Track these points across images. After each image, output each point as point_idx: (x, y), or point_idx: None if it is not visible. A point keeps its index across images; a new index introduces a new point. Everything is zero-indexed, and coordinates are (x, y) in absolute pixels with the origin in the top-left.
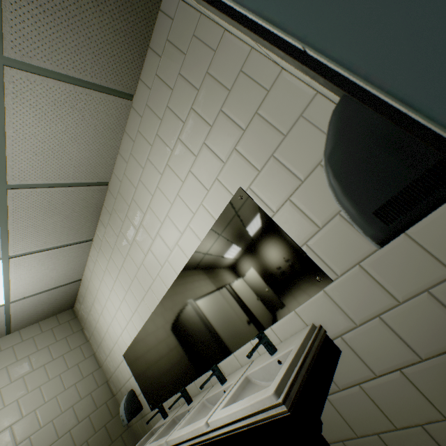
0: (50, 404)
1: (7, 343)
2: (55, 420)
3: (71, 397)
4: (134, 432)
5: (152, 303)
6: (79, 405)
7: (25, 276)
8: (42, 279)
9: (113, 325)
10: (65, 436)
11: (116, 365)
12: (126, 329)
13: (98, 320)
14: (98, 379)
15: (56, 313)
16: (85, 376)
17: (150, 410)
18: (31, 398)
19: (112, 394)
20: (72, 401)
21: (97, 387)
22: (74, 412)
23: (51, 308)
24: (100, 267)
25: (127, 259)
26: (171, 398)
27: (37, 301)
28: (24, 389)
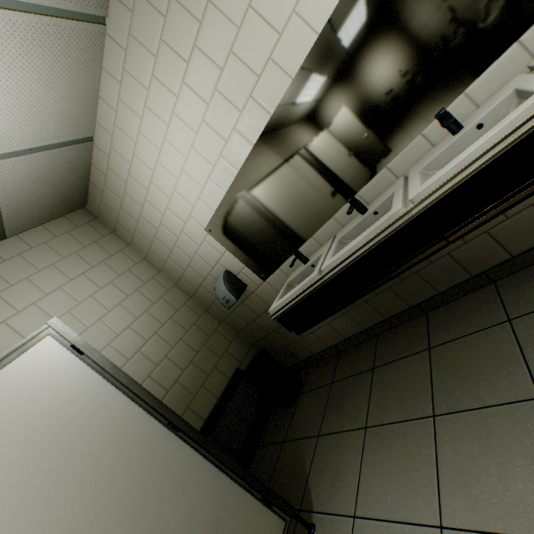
0: (117, 312)
1: (8, 252)
2: (132, 326)
3: (140, 303)
4: (229, 325)
5: (272, 93)
6: (154, 310)
7: (2, 86)
8: (34, 110)
9: (179, 191)
10: (154, 339)
11: (190, 254)
12: (209, 182)
13: (145, 200)
14: (164, 283)
15: (64, 211)
16: (146, 282)
17: (260, 284)
18: (87, 309)
19: (188, 296)
20: (142, 306)
21: (167, 291)
22: (151, 316)
23: (57, 197)
24: (134, 85)
25: (205, 21)
26: (304, 246)
27: (34, 172)
28: (71, 300)
